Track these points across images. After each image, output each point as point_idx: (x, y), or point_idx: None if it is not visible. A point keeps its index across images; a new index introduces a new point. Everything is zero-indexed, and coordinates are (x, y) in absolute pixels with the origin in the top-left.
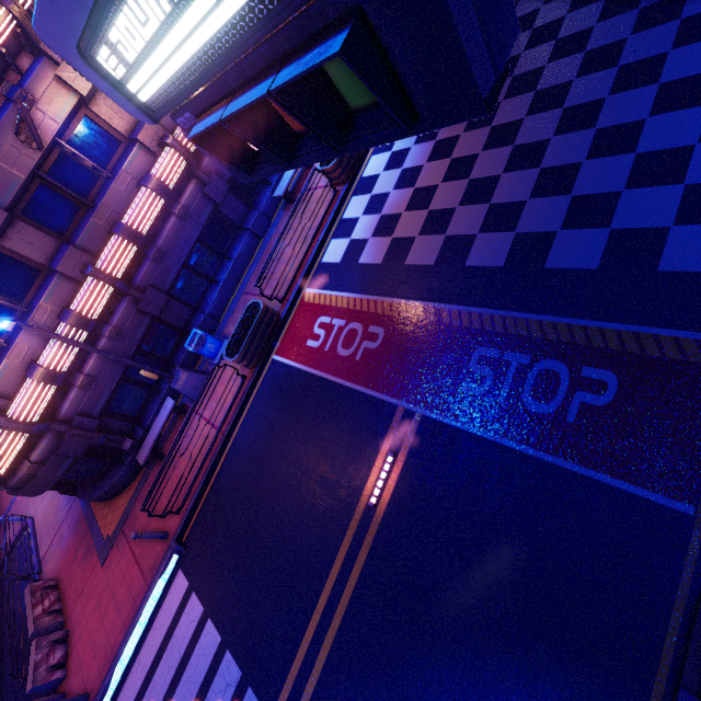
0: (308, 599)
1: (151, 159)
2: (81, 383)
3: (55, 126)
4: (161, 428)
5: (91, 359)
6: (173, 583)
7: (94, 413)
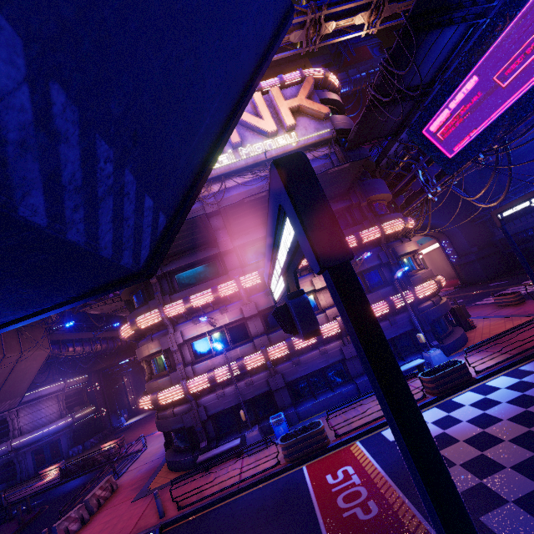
0: None
1: (326, 321)
2: (218, 393)
3: None
4: (221, 451)
5: (231, 386)
6: None
7: (209, 412)
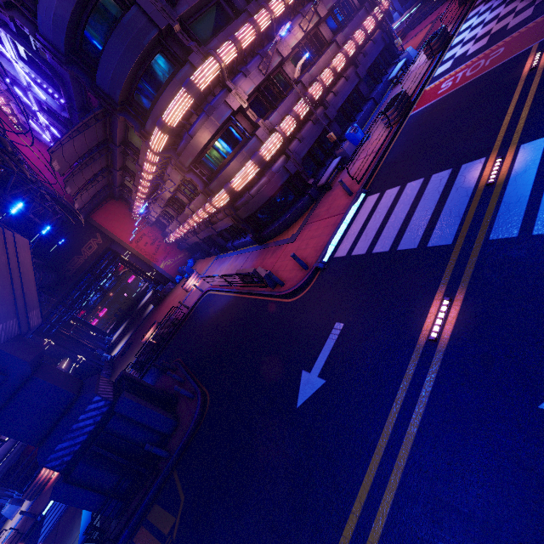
0: (497, 118)
1: (338, 50)
2: (299, 137)
3: (310, 26)
4: (334, 168)
5: (303, 129)
6: (364, 202)
7: (300, 157)
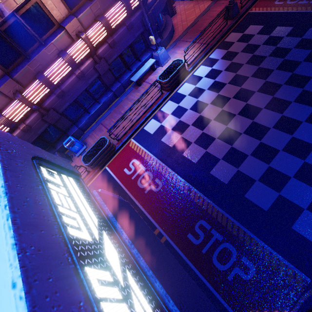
0: None
1: (70, 41)
2: None
3: (14, 5)
4: None
5: None
6: None
7: None
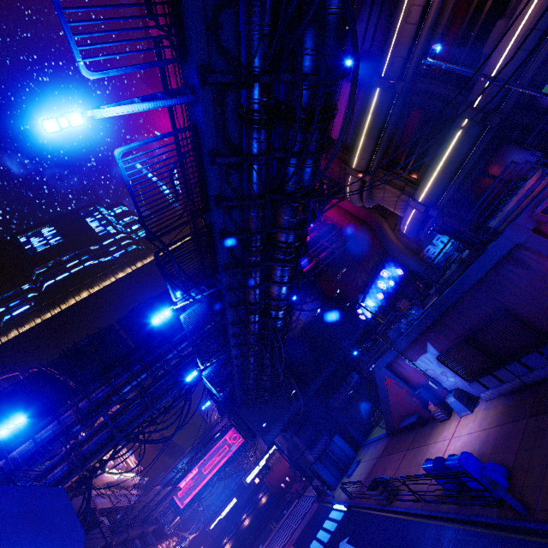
0: None
1: None
2: None
3: None
4: None
5: None
6: None
7: None
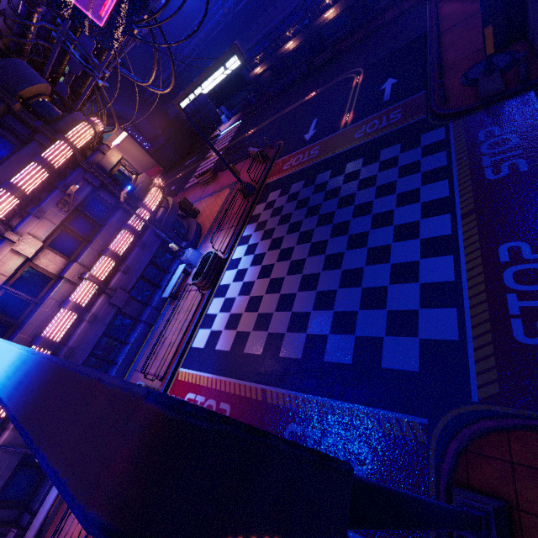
0: None
1: (73, 287)
2: None
3: (3, 278)
4: (47, 513)
5: None
6: None
7: None
